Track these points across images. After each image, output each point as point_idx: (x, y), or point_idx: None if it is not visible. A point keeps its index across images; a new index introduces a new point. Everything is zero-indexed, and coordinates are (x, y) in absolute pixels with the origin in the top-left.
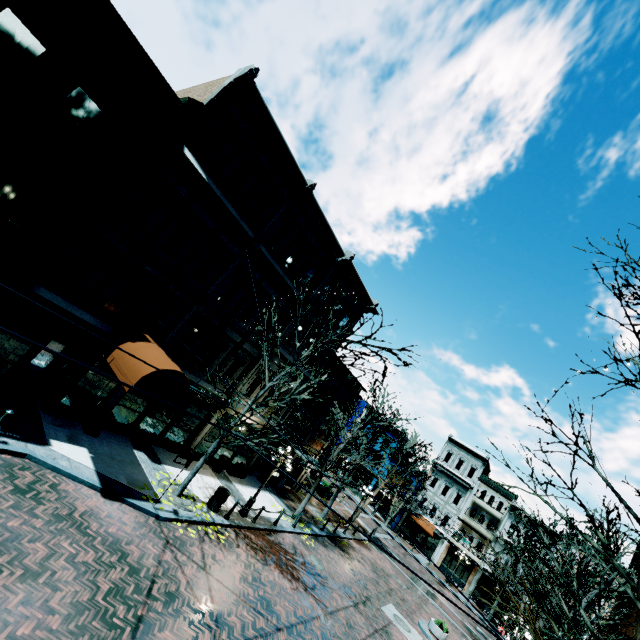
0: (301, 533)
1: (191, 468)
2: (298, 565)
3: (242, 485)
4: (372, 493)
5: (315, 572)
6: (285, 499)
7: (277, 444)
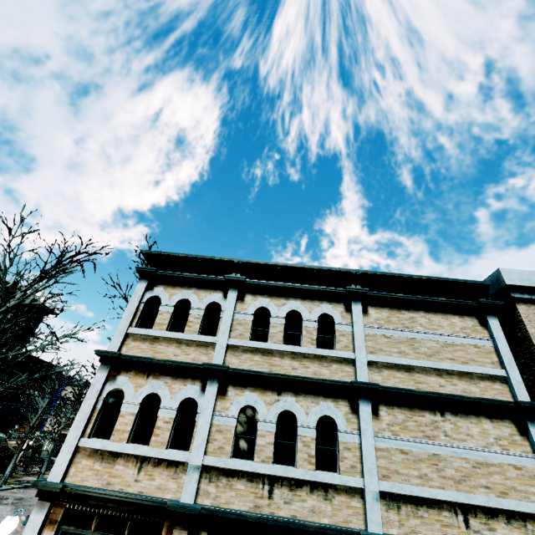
0: (9, 489)
1: None
2: (1, 499)
3: None
4: None
5: (19, 498)
6: None
7: None
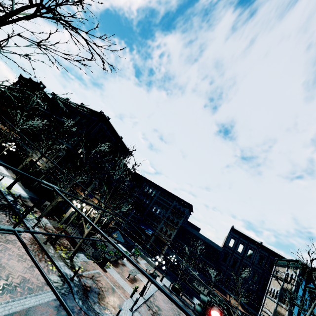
0: None
1: (8, 171)
2: None
3: (18, 184)
4: (78, 205)
5: None
6: (32, 203)
7: (55, 184)
